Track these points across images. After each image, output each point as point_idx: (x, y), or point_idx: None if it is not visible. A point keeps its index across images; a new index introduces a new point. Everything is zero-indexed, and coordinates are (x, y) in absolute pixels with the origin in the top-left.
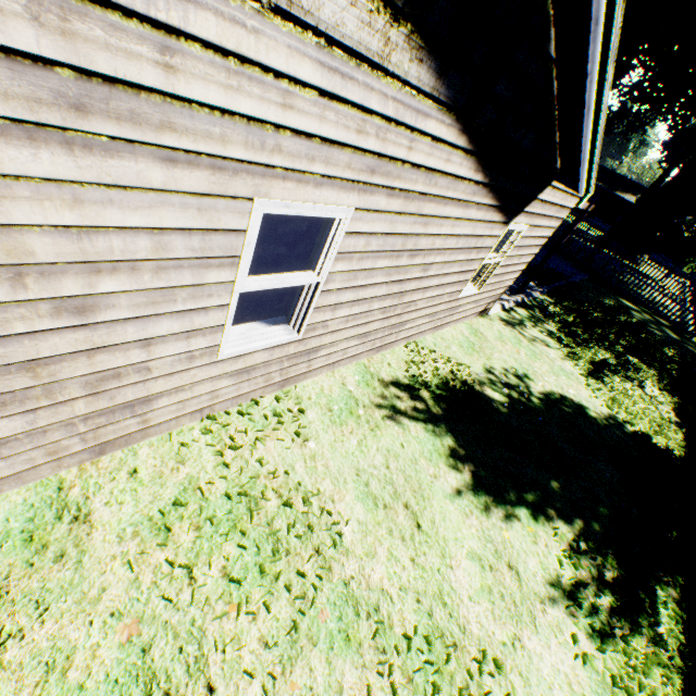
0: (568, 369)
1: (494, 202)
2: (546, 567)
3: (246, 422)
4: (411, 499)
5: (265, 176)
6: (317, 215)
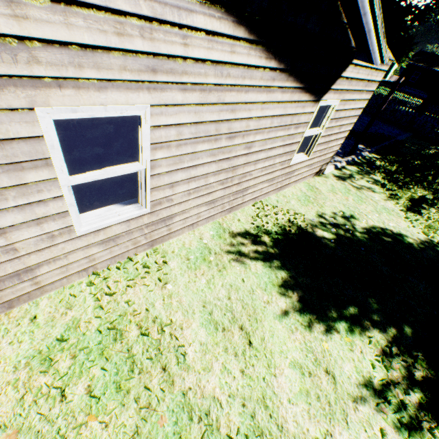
0: (389, 207)
1: (297, 85)
2: (360, 370)
3: (122, 274)
4: (246, 322)
5: (36, 87)
6: (112, 115)
